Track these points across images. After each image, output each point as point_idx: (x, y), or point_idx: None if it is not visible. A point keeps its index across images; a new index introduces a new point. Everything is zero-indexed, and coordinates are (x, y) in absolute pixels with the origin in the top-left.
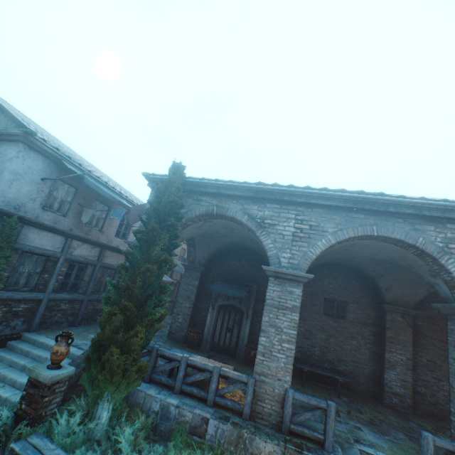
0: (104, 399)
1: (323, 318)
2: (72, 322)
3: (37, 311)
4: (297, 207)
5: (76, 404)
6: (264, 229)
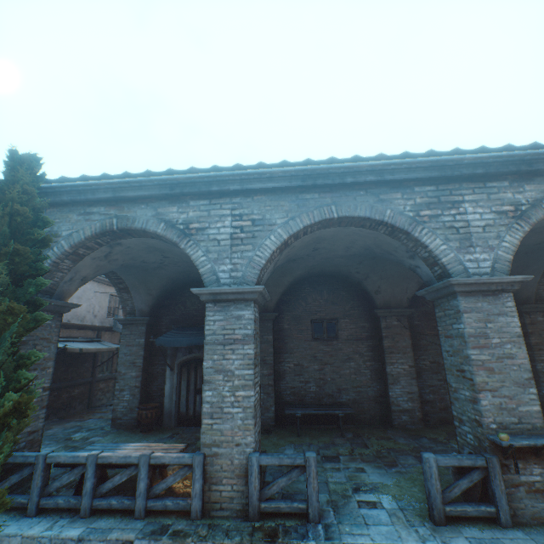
0: None
1: (313, 345)
2: None
3: None
4: (232, 199)
5: None
6: (190, 238)
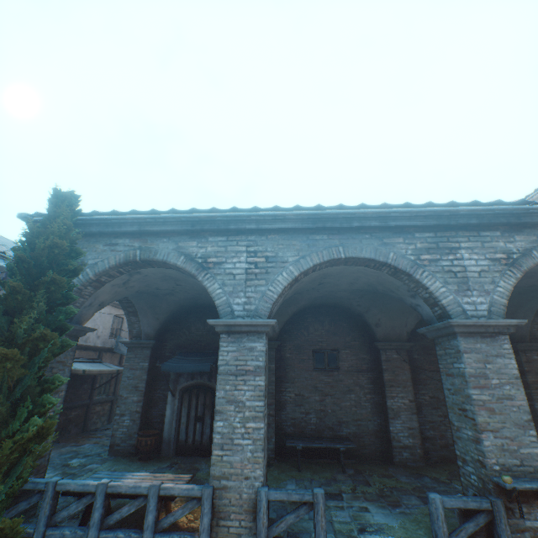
0: None
1: (314, 375)
2: None
3: None
4: (248, 237)
5: None
6: (208, 271)
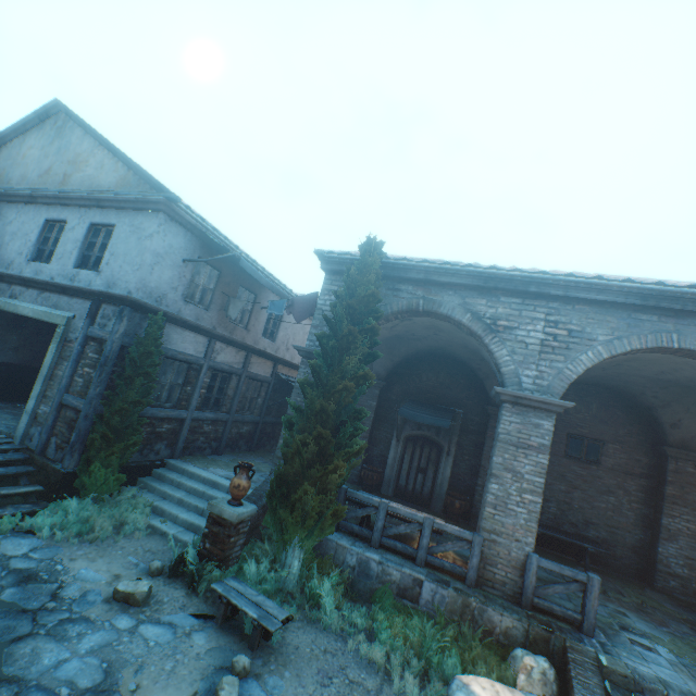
0: (294, 545)
1: (563, 463)
2: (215, 449)
3: (180, 433)
4: (549, 303)
5: (260, 549)
6: (496, 335)
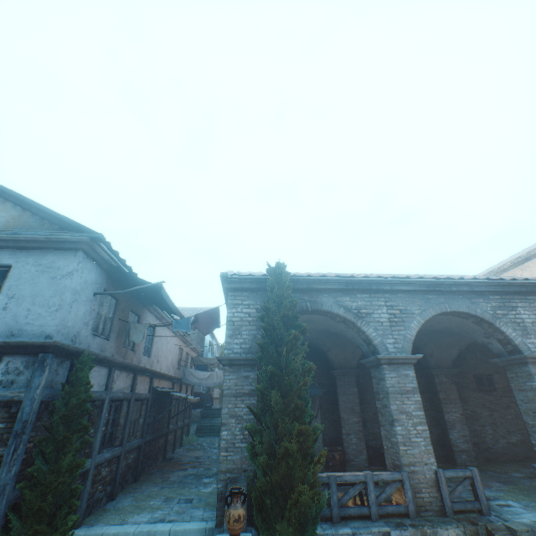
0: None
1: None
2: (109, 494)
3: (83, 490)
4: (384, 295)
5: None
6: (362, 319)
